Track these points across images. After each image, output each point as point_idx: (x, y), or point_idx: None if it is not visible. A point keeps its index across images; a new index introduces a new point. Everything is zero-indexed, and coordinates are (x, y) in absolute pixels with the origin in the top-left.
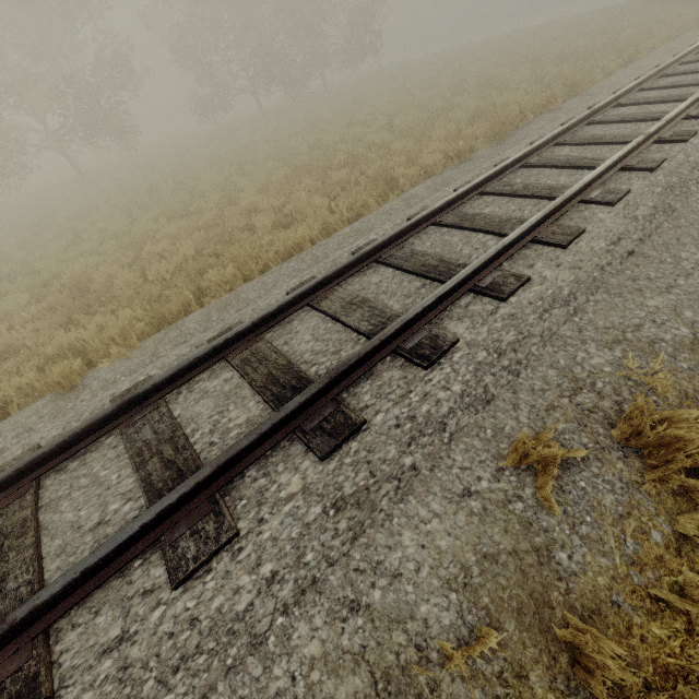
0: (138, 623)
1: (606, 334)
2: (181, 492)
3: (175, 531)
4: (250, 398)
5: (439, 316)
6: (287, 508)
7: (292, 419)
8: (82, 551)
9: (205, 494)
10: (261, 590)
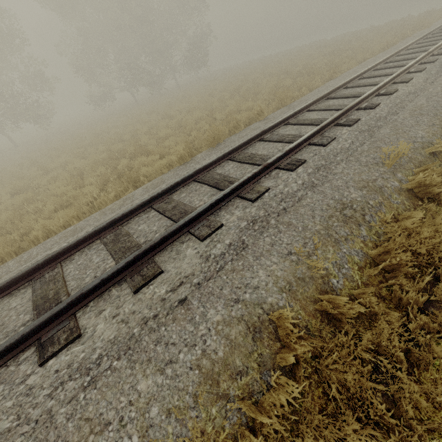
0: None
1: (78, 432)
2: None
3: None
4: None
5: None
6: None
7: None
8: None
9: None
10: None
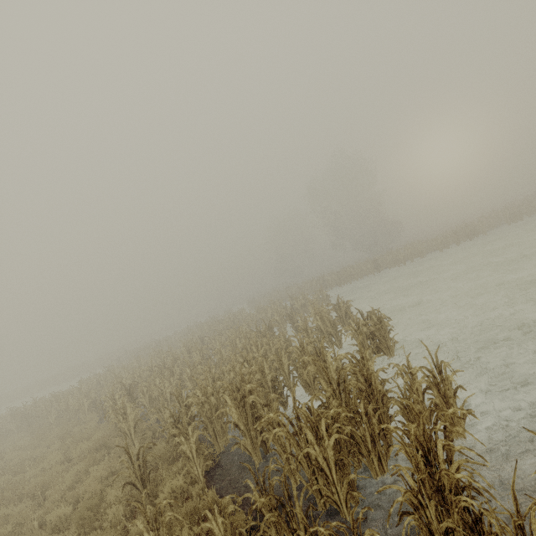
0: None
1: None
2: None
3: None
4: None
5: None
6: None
7: None
8: None
9: None
10: None
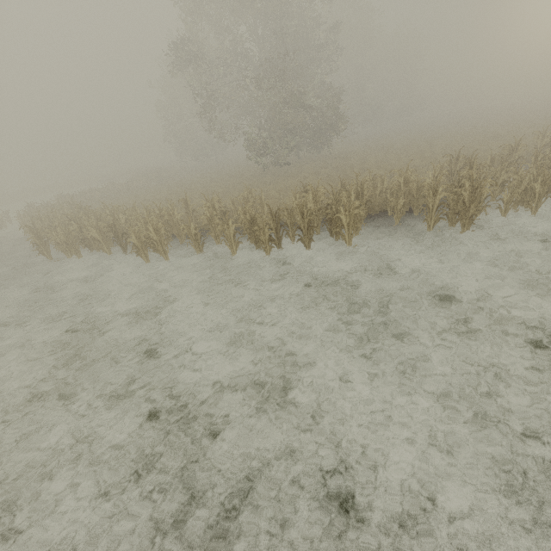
0: None
1: None
2: None
3: None
4: None
5: None
6: None
7: None
8: None
9: None
10: None
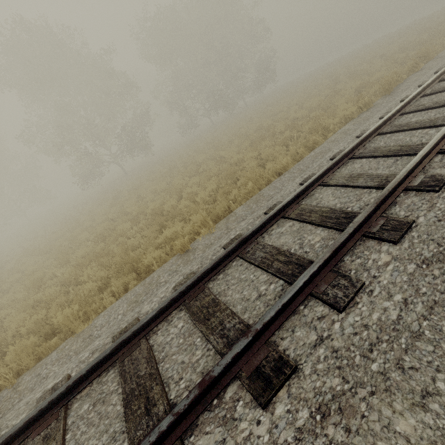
0: (327, 330)
1: None
2: (318, 265)
3: (319, 287)
4: (315, 229)
5: (423, 169)
6: (390, 267)
7: (359, 228)
8: (259, 307)
9: (327, 269)
10: (402, 307)
